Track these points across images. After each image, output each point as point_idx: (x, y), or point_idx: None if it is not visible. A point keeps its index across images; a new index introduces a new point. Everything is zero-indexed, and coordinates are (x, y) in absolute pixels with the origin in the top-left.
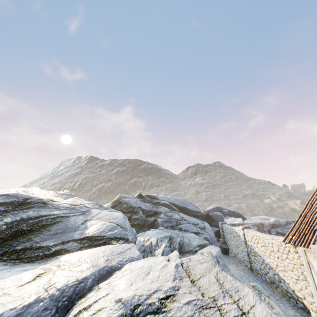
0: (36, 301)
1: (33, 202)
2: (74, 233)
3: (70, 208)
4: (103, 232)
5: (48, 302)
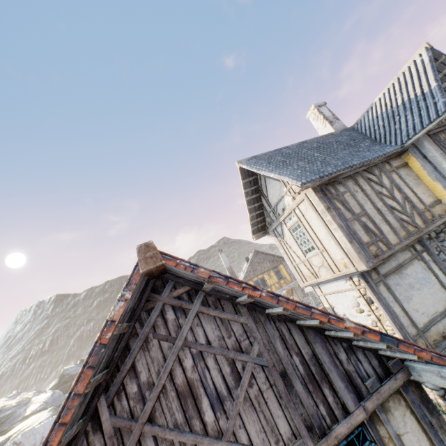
0: (3, 440)
1: None
2: (19, 418)
3: (17, 405)
4: (34, 410)
5: (6, 439)
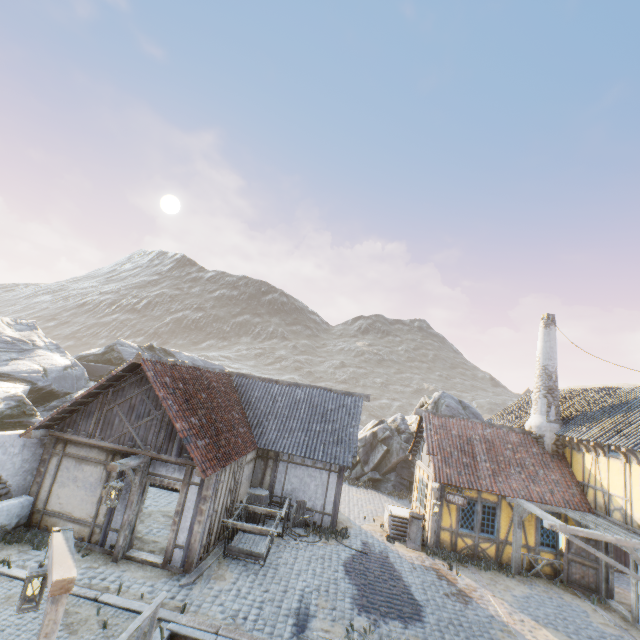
0: None
1: None
2: None
3: (8, 343)
4: (17, 372)
5: None
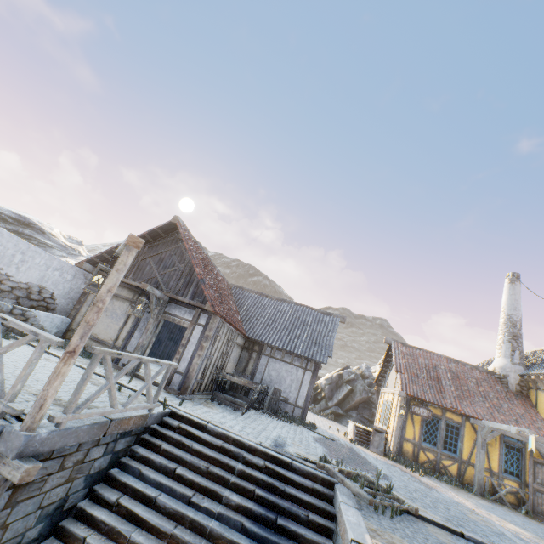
0: None
1: (35, 228)
2: None
3: (62, 246)
4: None
5: None
